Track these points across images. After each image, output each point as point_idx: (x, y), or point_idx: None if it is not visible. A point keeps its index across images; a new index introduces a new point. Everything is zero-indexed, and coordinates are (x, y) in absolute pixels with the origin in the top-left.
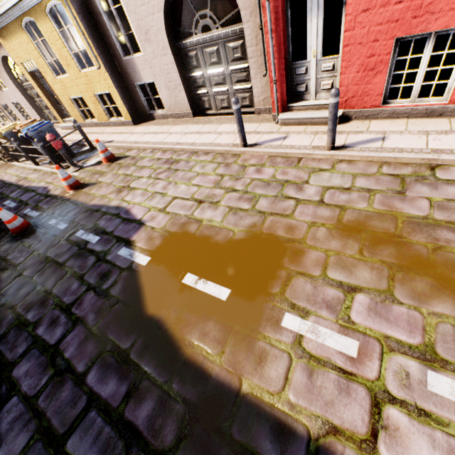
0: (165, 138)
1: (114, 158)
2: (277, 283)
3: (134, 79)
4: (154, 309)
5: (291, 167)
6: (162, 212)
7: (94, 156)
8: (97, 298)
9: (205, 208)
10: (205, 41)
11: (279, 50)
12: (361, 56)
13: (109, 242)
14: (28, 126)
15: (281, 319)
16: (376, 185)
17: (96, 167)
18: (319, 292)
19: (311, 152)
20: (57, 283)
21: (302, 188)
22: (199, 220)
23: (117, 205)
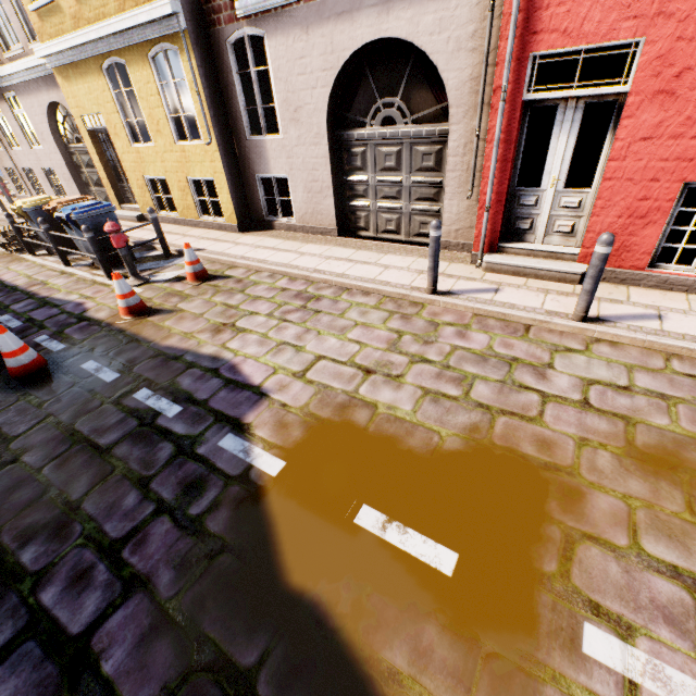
0: (293, 260)
1: (207, 275)
2: (549, 551)
3: (256, 168)
4: (303, 576)
5: (517, 337)
6: (299, 379)
7: (169, 266)
8: (179, 533)
9: (379, 384)
10: (383, 137)
11: (504, 167)
12: (628, 197)
13: (200, 419)
14: (73, 205)
15: (580, 637)
16: (672, 388)
17: (173, 285)
18: (639, 583)
19: (548, 319)
20: (94, 488)
21: (545, 374)
22: (370, 402)
23: (214, 353)
